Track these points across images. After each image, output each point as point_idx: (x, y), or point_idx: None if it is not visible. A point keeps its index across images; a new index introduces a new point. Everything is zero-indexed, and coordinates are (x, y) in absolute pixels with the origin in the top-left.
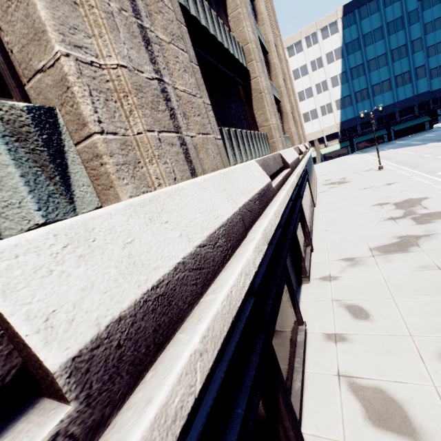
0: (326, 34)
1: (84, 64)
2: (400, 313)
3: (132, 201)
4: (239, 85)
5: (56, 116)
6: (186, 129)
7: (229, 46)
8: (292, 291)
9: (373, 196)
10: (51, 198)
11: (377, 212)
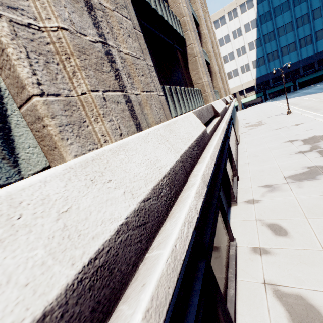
0: (244, 9)
1: (20, 25)
2: (313, 230)
3: (73, 163)
4: (177, 51)
5: None
6: (131, 88)
7: (168, 18)
8: (224, 215)
9: (284, 134)
10: None
11: (289, 147)
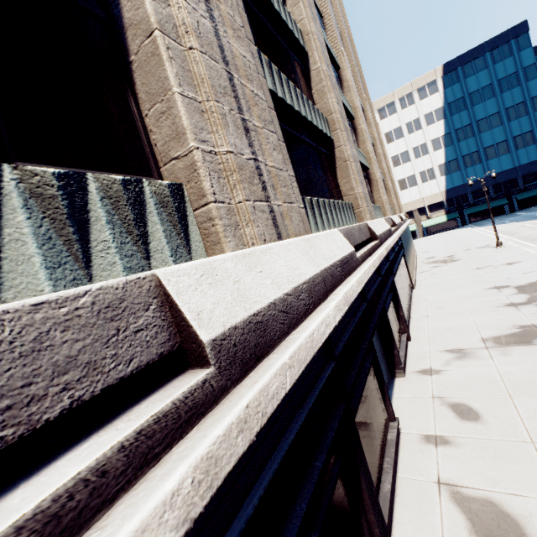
0: (423, 94)
1: (206, 153)
2: (520, 415)
3: (237, 253)
4: (322, 154)
5: (183, 190)
6: (274, 199)
7: (312, 119)
8: (381, 378)
9: (488, 277)
10: (178, 248)
11: (494, 296)
